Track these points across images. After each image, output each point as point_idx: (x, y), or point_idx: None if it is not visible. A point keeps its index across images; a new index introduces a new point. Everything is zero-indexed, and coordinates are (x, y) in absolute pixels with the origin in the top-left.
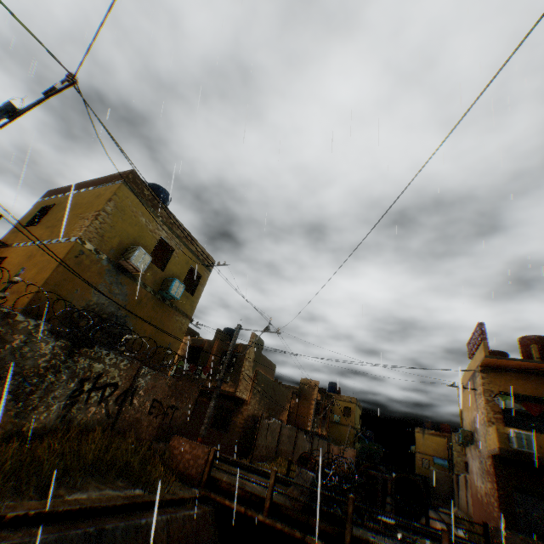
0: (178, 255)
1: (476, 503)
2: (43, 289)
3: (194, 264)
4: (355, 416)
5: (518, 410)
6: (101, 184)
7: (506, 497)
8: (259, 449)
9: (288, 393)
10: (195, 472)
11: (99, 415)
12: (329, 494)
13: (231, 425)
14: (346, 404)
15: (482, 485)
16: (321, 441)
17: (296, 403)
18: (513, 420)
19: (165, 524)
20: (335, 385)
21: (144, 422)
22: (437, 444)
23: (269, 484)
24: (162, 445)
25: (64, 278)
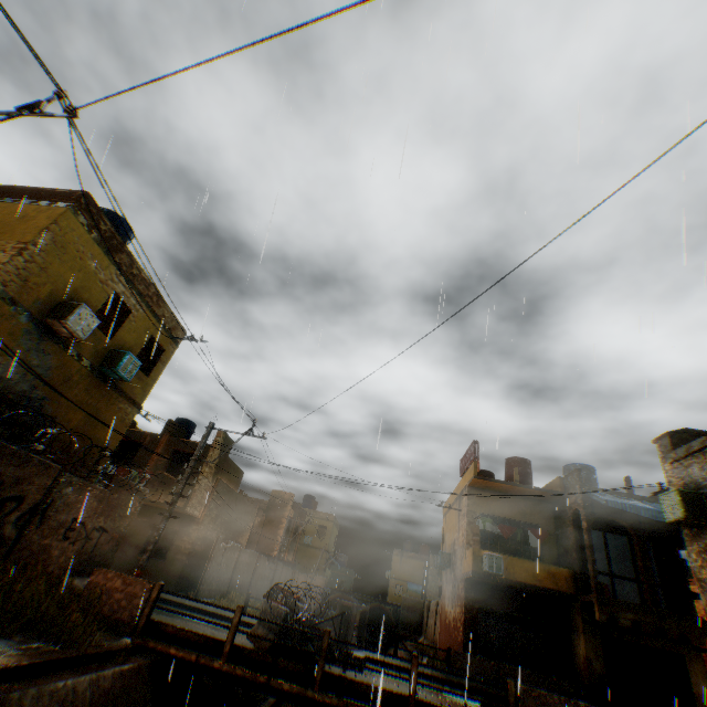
0: (136, 319)
1: (444, 629)
2: None
3: (157, 334)
4: (331, 537)
5: (495, 533)
6: (30, 199)
7: (472, 620)
8: (209, 581)
9: (254, 508)
10: (129, 615)
11: None
12: (303, 629)
13: (172, 551)
14: (322, 522)
15: (452, 610)
16: (286, 569)
17: (261, 521)
18: (490, 542)
19: (90, 685)
20: (312, 499)
21: (56, 550)
22: (414, 568)
23: (233, 623)
24: (78, 582)
25: None
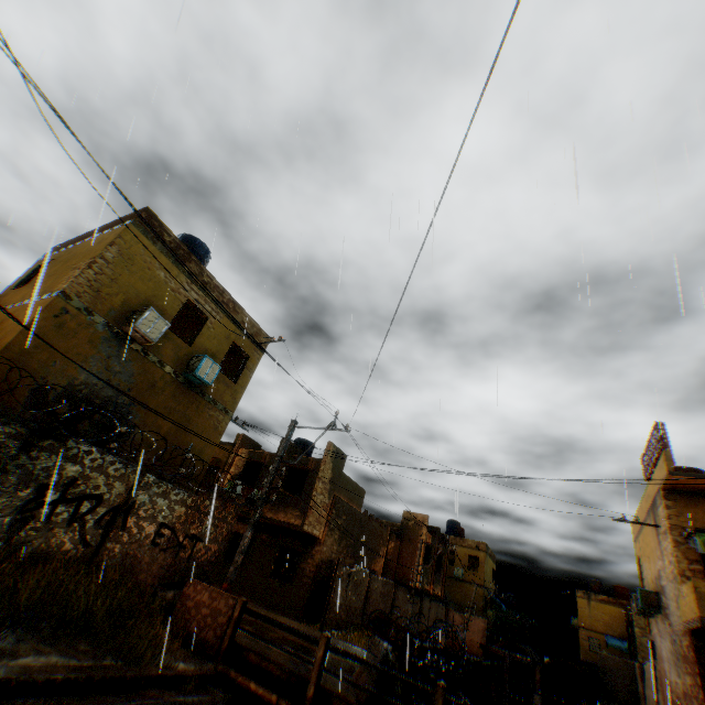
0: (213, 326)
1: None
2: (2, 357)
3: (238, 340)
4: (485, 570)
5: None
6: (108, 229)
7: None
8: (335, 609)
9: (384, 531)
10: (213, 635)
11: (69, 541)
12: (406, 678)
13: (298, 573)
14: (471, 551)
15: (677, 680)
16: (435, 604)
17: (396, 546)
18: None
19: None
20: (456, 524)
21: (144, 556)
22: (610, 616)
23: (316, 658)
24: (174, 594)
25: (35, 344)
